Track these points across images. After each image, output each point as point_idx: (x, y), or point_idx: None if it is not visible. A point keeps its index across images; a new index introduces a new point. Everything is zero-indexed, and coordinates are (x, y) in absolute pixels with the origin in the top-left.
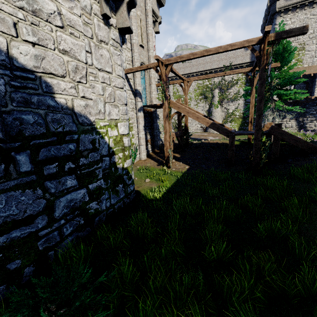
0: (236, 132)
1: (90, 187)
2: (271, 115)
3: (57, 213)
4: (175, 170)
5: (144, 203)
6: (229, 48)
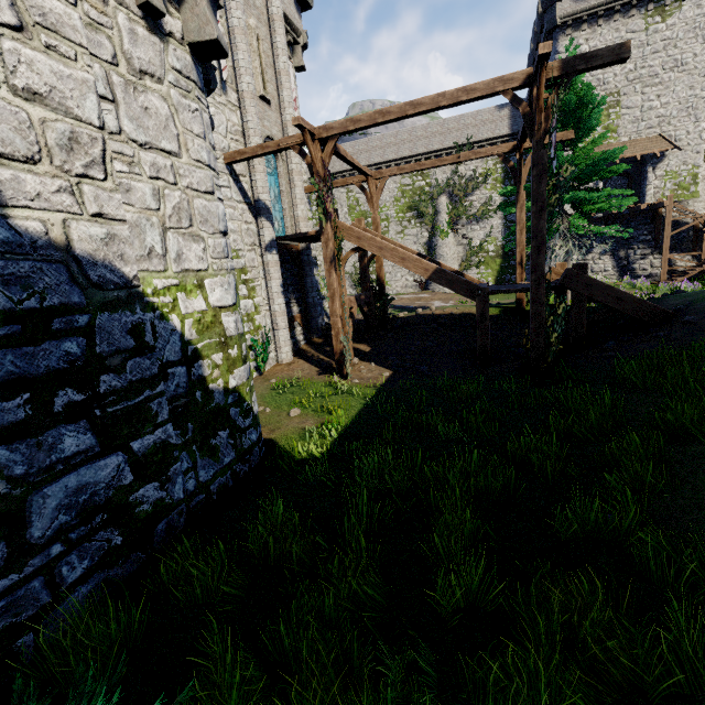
0: (490, 287)
1: (137, 448)
2: (562, 246)
3: (38, 530)
4: (359, 382)
5: (285, 472)
6: (462, 96)
